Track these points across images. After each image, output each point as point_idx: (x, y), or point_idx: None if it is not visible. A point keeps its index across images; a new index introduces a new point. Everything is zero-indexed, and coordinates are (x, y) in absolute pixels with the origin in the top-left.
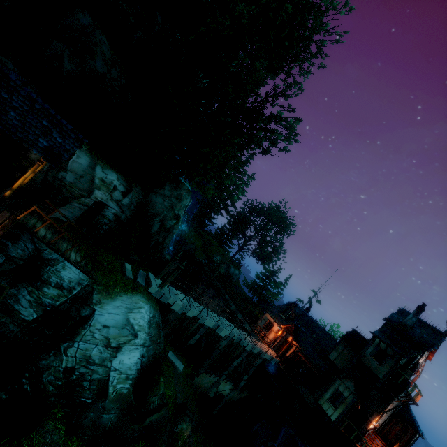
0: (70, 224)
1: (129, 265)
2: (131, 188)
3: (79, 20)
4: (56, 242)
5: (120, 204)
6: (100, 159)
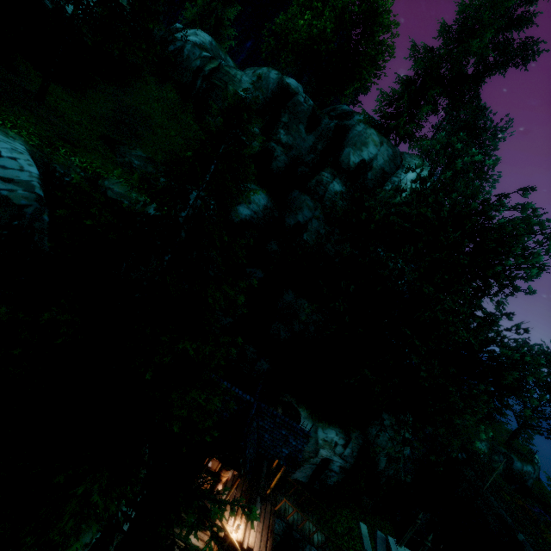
0: (305, 483)
1: (364, 524)
2: (350, 437)
3: (286, 300)
4: (301, 521)
5: (343, 456)
6: (319, 420)
